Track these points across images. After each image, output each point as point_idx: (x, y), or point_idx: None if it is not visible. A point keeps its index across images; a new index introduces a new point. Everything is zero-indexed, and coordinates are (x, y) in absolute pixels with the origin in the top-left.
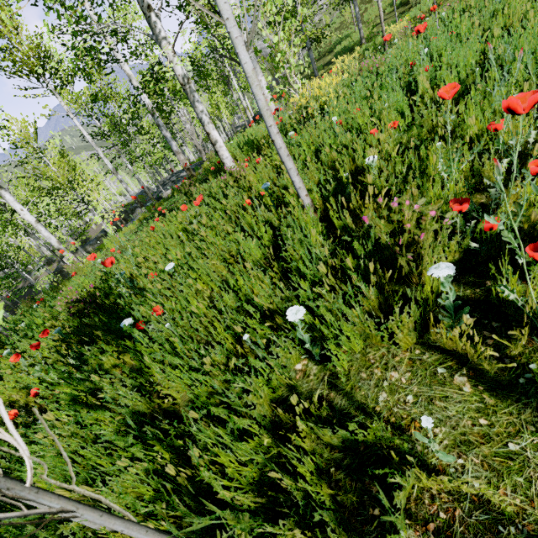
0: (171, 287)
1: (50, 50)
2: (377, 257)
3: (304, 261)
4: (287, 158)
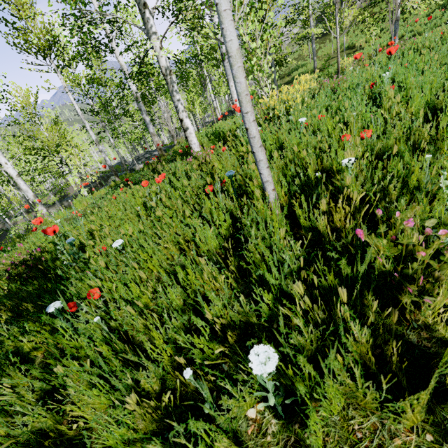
0: (117, 265)
1: (58, 36)
2: (371, 285)
3: (268, 265)
4: (258, 148)
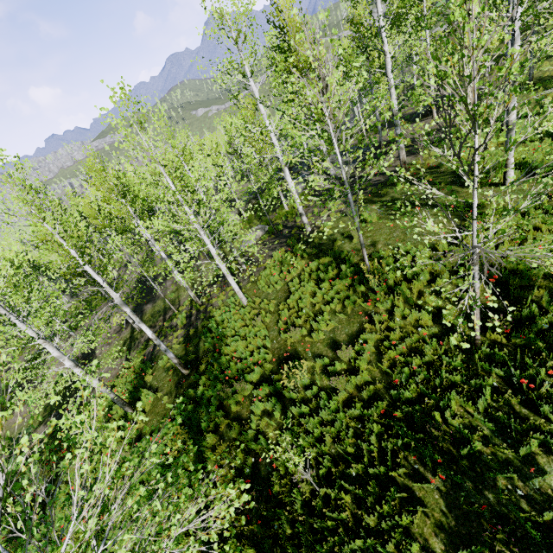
0: None
1: None
2: None
3: None
4: None
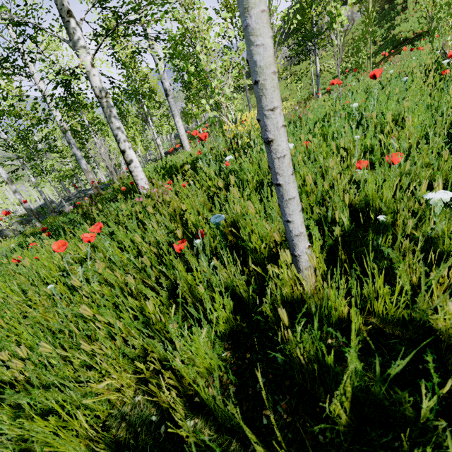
0: None
1: None
2: None
3: None
4: (288, 177)
